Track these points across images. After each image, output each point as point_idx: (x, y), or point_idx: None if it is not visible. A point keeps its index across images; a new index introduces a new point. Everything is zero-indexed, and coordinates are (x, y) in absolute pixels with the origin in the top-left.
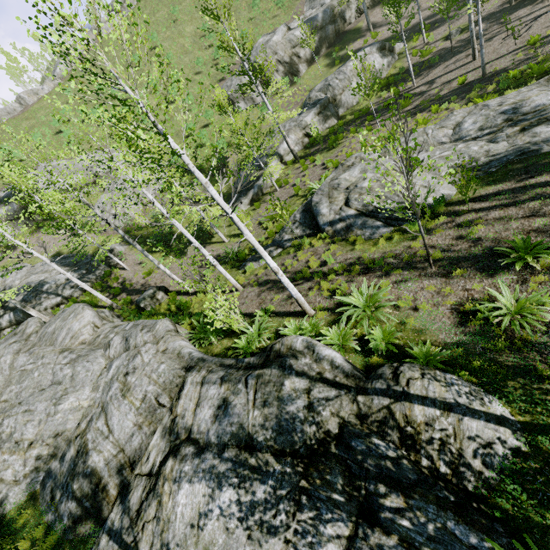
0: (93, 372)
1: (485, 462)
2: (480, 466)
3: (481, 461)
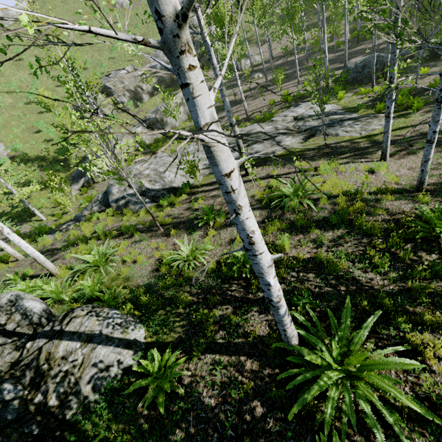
0: None
1: (96, 386)
2: (89, 390)
3: (92, 386)
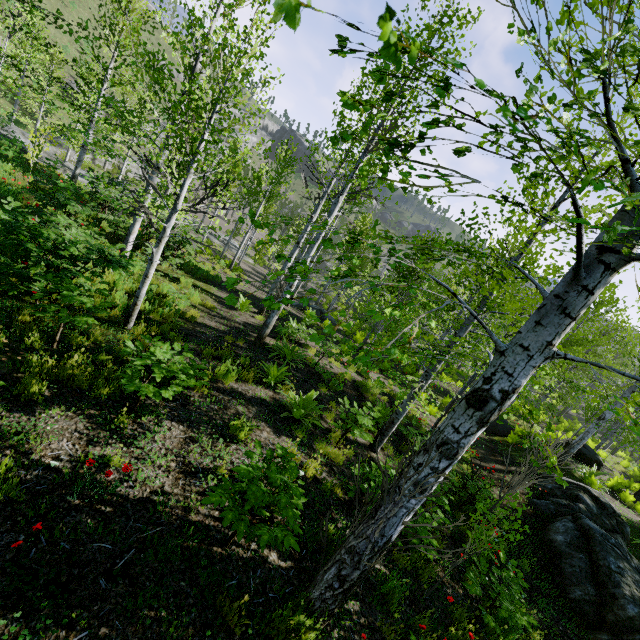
0: None
1: None
2: None
3: None
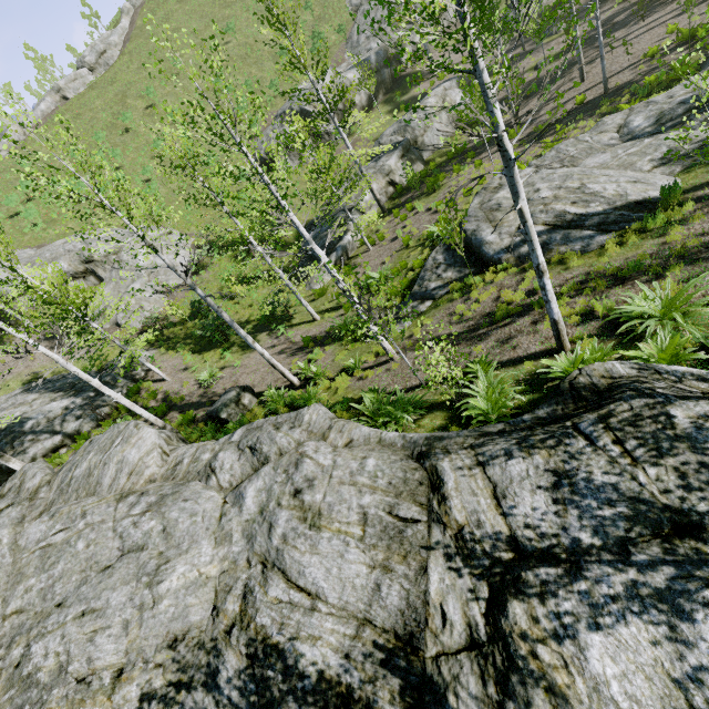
0: (204, 515)
1: None
2: None
3: None
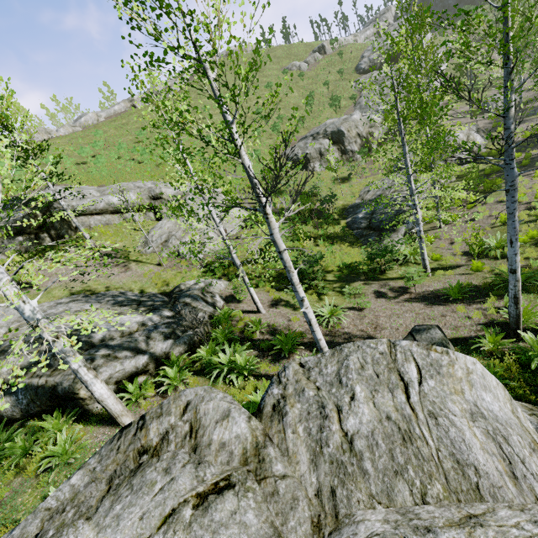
0: None
1: None
2: None
3: None
